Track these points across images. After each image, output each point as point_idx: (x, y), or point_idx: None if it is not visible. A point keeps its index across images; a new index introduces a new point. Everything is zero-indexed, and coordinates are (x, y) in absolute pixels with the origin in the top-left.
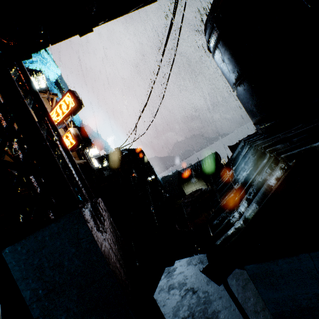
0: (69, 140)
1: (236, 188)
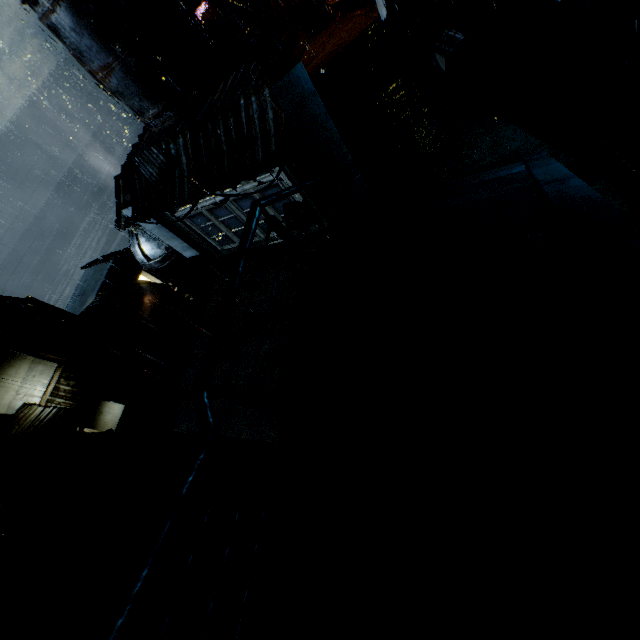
0: None
1: (234, 140)
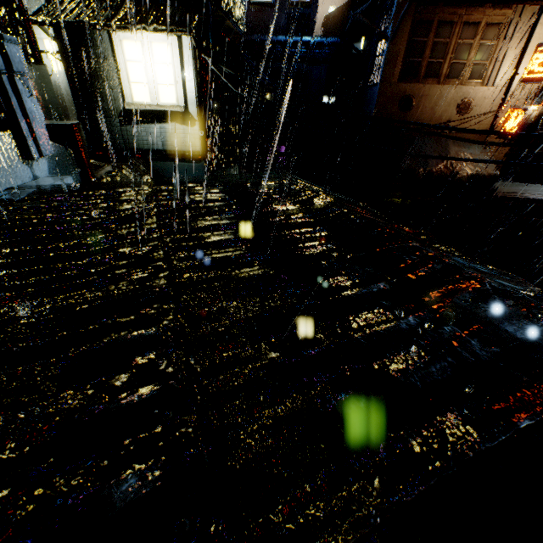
0: (513, 124)
1: None
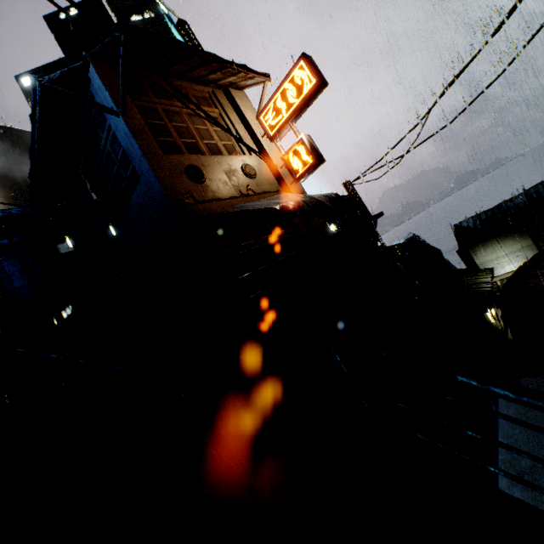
0: (300, 159)
1: None
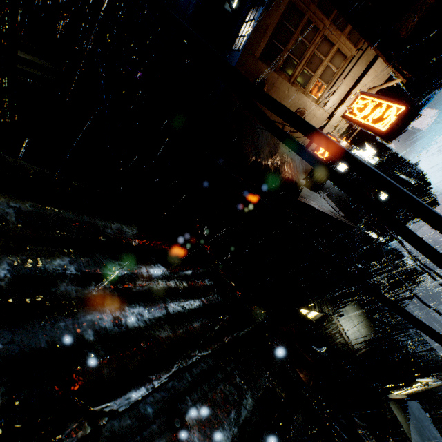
0: None
1: None
